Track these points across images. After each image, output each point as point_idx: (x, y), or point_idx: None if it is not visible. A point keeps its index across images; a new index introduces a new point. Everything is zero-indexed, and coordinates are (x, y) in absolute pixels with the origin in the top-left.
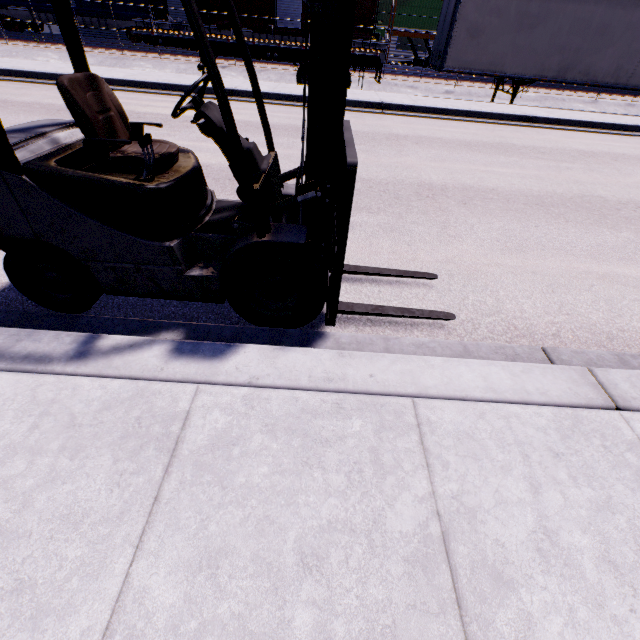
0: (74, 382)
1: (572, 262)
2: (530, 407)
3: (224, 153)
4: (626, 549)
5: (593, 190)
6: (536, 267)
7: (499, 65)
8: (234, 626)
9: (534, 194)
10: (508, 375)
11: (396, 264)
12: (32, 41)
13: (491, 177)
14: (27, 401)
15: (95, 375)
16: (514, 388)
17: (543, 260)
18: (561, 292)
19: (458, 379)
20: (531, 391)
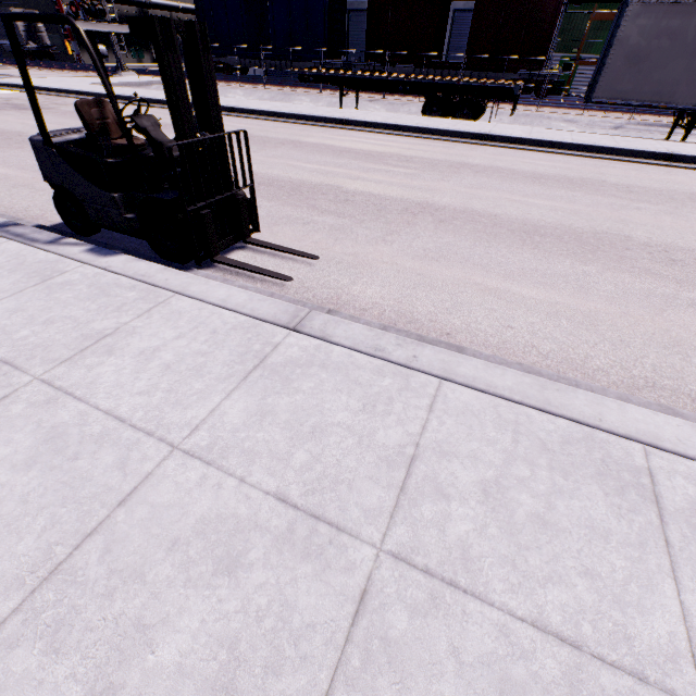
0: (39, 252)
1: (475, 275)
2: (237, 314)
3: (150, 144)
4: (185, 367)
5: (630, 230)
6: (429, 272)
7: (667, 95)
8: (2, 326)
9: (538, 224)
10: (247, 298)
11: (306, 249)
12: (232, 82)
13: (512, 206)
14: (16, 253)
15: (48, 251)
16: (239, 304)
17: (446, 269)
18: (421, 290)
19: (213, 292)
20: (247, 307)
